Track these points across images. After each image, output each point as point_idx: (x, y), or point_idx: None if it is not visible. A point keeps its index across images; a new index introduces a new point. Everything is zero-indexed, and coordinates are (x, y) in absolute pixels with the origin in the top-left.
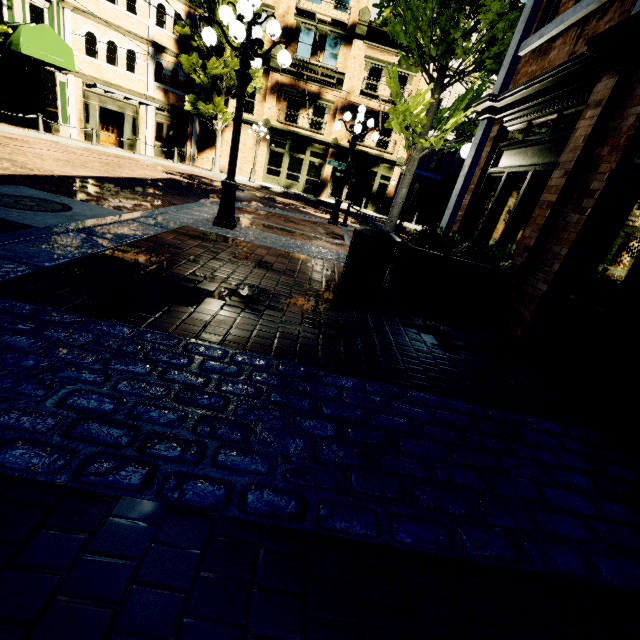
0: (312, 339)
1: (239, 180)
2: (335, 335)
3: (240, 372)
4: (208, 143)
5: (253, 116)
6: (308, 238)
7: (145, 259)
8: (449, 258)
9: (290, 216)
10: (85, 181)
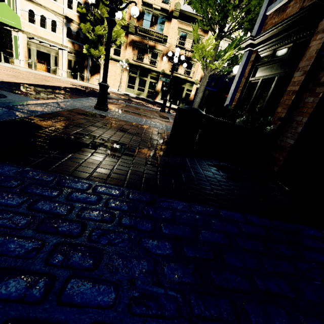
0: (153, 174)
1: (112, 90)
2: (167, 172)
3: (99, 200)
4: (96, 71)
5: (120, 57)
6: (149, 118)
7: (45, 124)
8: (235, 124)
9: (139, 107)
10: (21, 85)
